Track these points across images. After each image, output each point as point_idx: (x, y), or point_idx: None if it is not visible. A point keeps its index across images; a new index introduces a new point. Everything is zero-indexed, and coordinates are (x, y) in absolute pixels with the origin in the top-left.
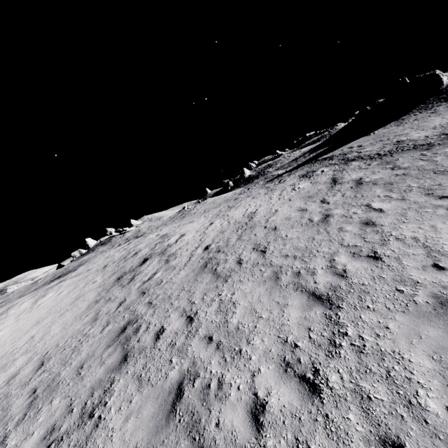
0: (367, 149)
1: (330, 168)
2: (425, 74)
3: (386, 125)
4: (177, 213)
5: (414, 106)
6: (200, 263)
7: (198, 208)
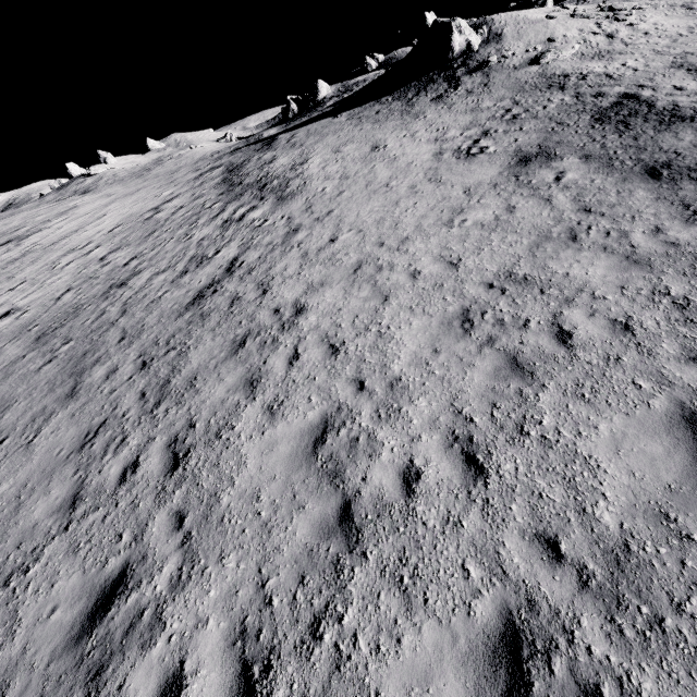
0: (268, 155)
1: (217, 173)
2: (444, 21)
3: (363, 105)
4: (155, 162)
5: (414, 79)
6: (7, 263)
7: (165, 165)
